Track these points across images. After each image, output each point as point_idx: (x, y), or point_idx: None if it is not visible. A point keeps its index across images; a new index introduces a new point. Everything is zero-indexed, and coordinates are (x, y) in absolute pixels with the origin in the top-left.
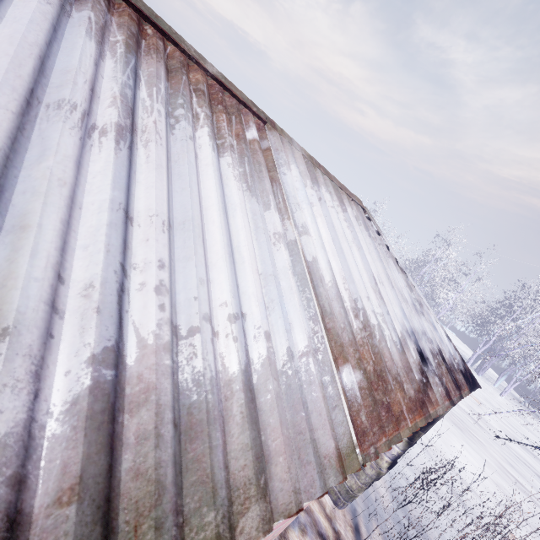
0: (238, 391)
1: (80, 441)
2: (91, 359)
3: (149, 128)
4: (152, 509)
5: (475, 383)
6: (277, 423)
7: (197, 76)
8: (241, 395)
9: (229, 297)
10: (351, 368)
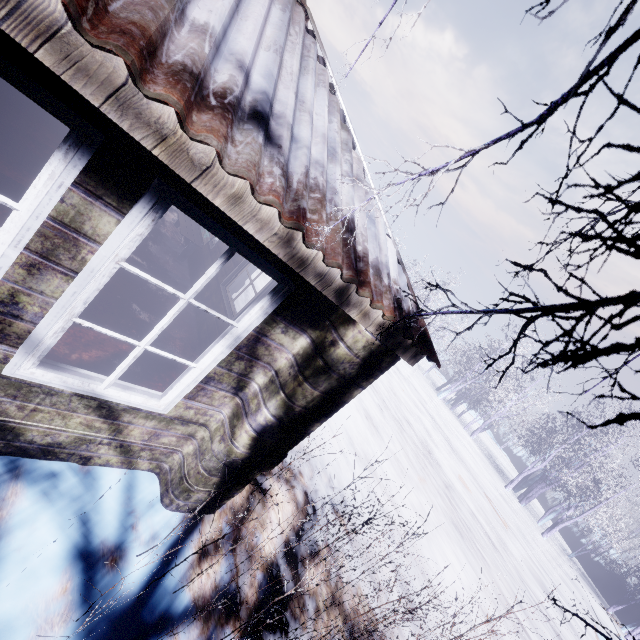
0: None
1: None
2: None
3: None
4: None
5: (428, 347)
6: None
7: None
8: None
9: None
10: None
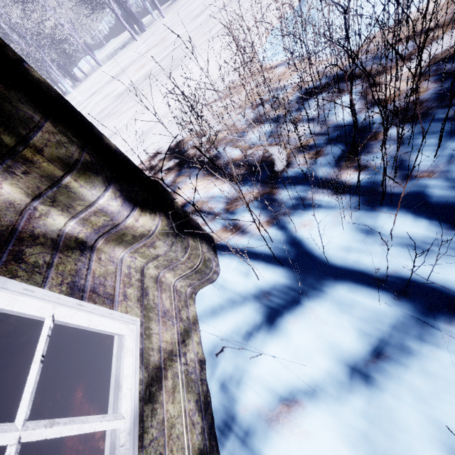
0: None
1: None
2: None
3: None
4: None
5: None
6: None
7: None
8: None
9: None
10: None
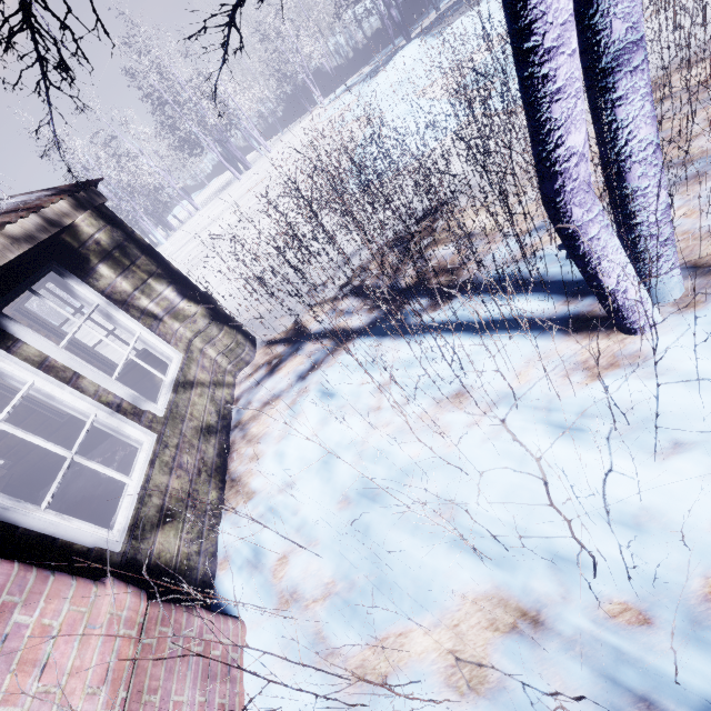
0: None
1: None
2: None
3: None
4: None
5: (87, 183)
6: None
7: None
8: None
9: None
10: None
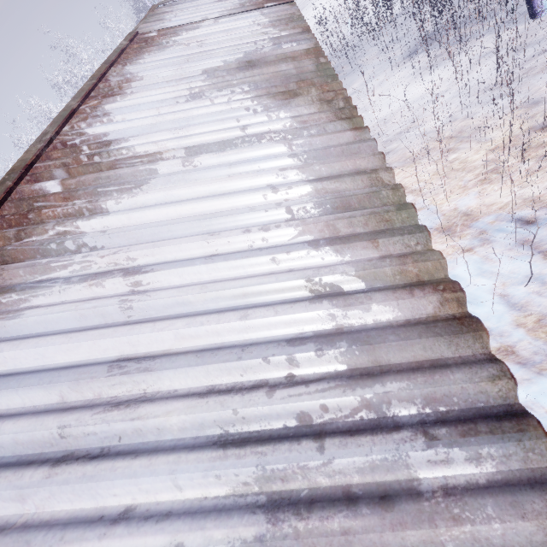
0: (273, 19)
1: (280, 26)
2: (267, 28)
3: (190, 42)
4: (291, 20)
5: None
6: (281, 14)
7: (135, 47)
8: (274, 18)
9: (247, 23)
10: (266, 5)
